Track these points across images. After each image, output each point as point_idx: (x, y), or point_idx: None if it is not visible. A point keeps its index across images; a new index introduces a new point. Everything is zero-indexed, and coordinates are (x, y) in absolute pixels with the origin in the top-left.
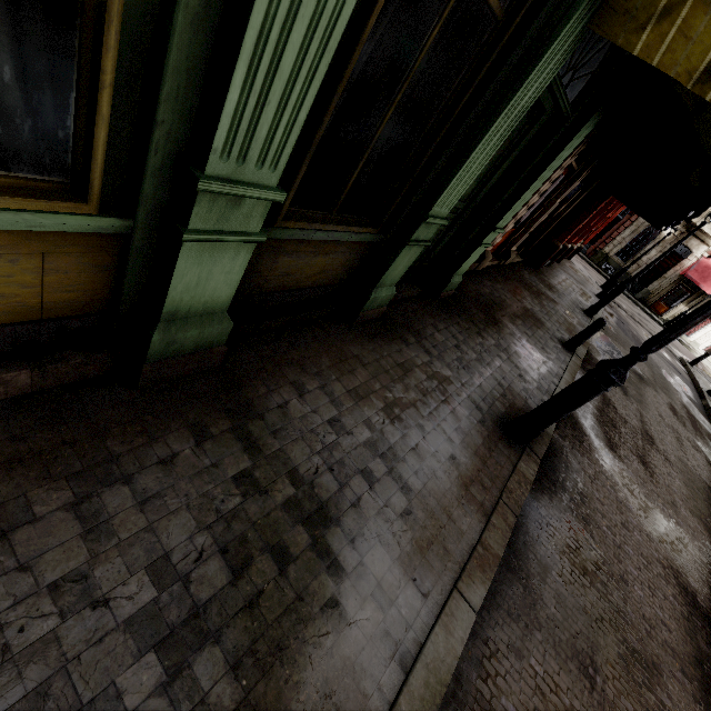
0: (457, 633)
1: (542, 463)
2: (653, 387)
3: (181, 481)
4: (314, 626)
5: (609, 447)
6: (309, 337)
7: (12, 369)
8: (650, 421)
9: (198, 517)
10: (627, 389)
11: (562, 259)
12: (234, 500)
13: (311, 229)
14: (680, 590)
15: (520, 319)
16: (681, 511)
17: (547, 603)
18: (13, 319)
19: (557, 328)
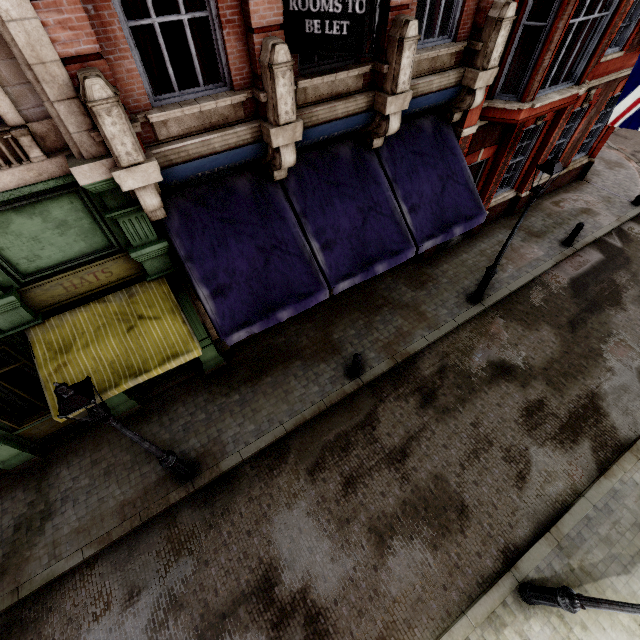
0: (70, 563)
1: (209, 489)
2: (525, 380)
3: (14, 504)
4: (27, 550)
5: (308, 471)
6: (90, 435)
7: None
8: (433, 435)
9: (14, 515)
10: (436, 398)
11: (515, 210)
12: (25, 510)
13: (38, 421)
14: (261, 579)
15: (303, 359)
16: (352, 527)
17: (136, 563)
18: None
19: (362, 350)
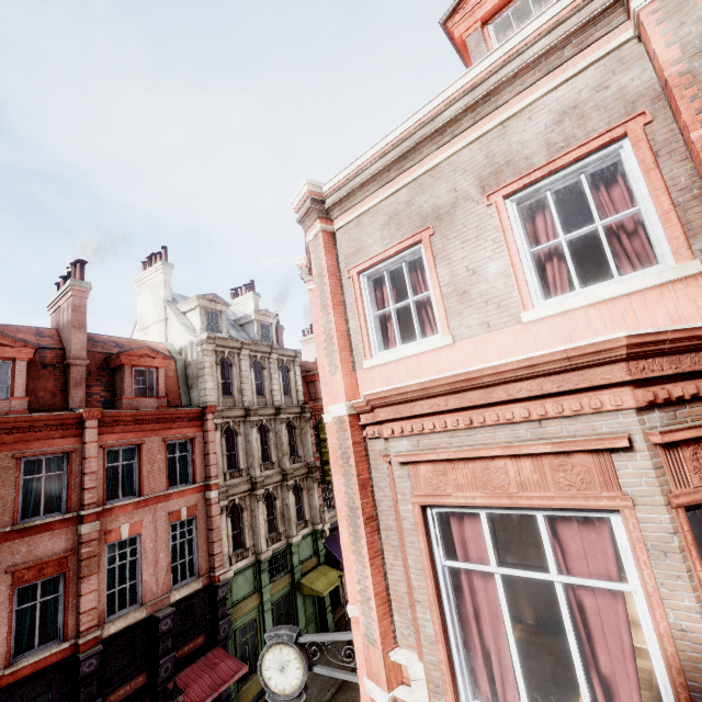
0: (327, 696)
1: None
2: None
3: None
4: None
5: None
6: None
7: (259, 700)
8: None
9: None
10: None
11: None
12: None
13: None
14: None
15: None
16: None
17: (353, 685)
18: (258, 692)
19: None
